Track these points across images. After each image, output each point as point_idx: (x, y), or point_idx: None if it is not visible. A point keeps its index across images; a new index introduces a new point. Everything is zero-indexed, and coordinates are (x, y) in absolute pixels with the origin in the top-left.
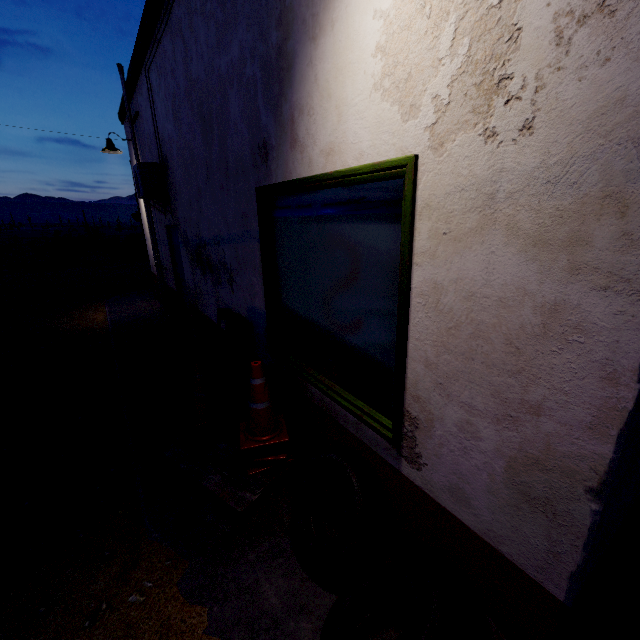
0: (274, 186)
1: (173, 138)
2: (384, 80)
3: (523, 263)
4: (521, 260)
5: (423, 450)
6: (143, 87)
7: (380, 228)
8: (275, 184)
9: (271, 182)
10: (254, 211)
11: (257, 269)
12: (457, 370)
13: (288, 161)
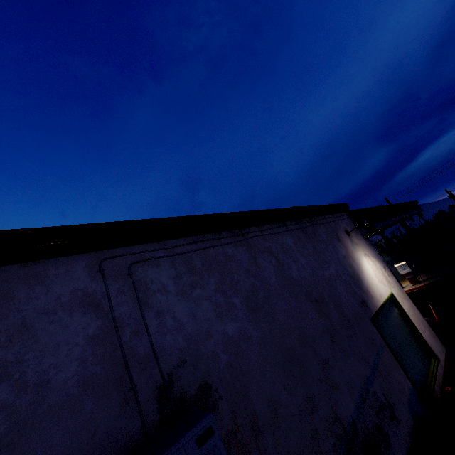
0: (377, 313)
1: (248, 336)
2: (379, 281)
3: (406, 302)
4: (406, 302)
5: (435, 352)
6: (37, 285)
7: (394, 309)
8: (377, 312)
9: (373, 313)
10: (374, 332)
11: (393, 364)
12: (419, 325)
13: (374, 302)
